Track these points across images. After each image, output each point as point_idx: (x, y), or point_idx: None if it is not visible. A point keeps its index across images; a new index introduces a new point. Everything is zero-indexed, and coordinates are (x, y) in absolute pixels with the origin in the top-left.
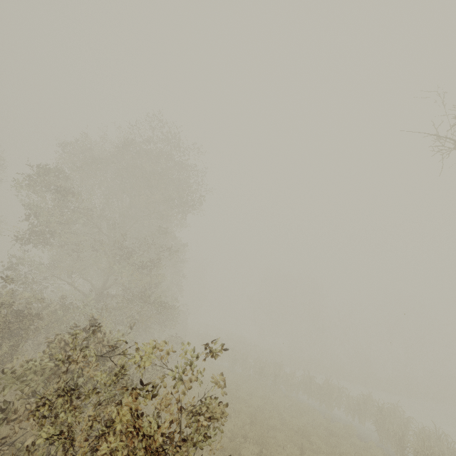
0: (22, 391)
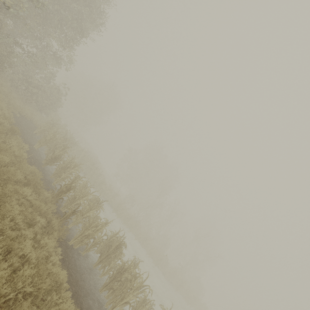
0: None
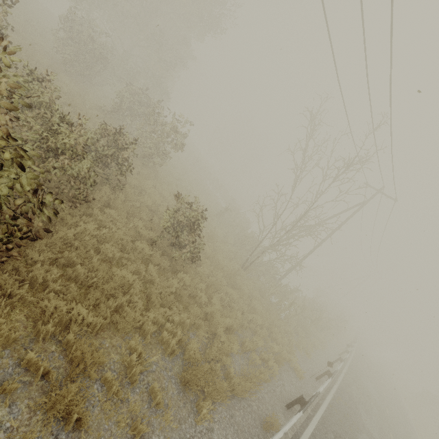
0: (121, 100)
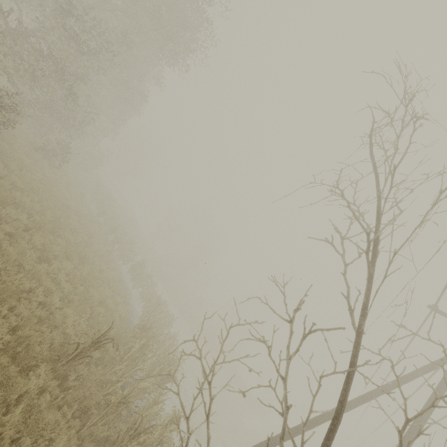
0: None
